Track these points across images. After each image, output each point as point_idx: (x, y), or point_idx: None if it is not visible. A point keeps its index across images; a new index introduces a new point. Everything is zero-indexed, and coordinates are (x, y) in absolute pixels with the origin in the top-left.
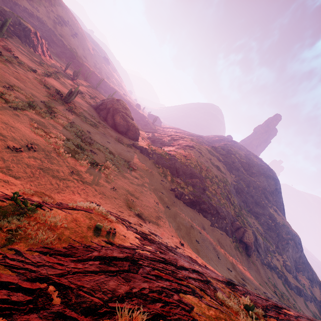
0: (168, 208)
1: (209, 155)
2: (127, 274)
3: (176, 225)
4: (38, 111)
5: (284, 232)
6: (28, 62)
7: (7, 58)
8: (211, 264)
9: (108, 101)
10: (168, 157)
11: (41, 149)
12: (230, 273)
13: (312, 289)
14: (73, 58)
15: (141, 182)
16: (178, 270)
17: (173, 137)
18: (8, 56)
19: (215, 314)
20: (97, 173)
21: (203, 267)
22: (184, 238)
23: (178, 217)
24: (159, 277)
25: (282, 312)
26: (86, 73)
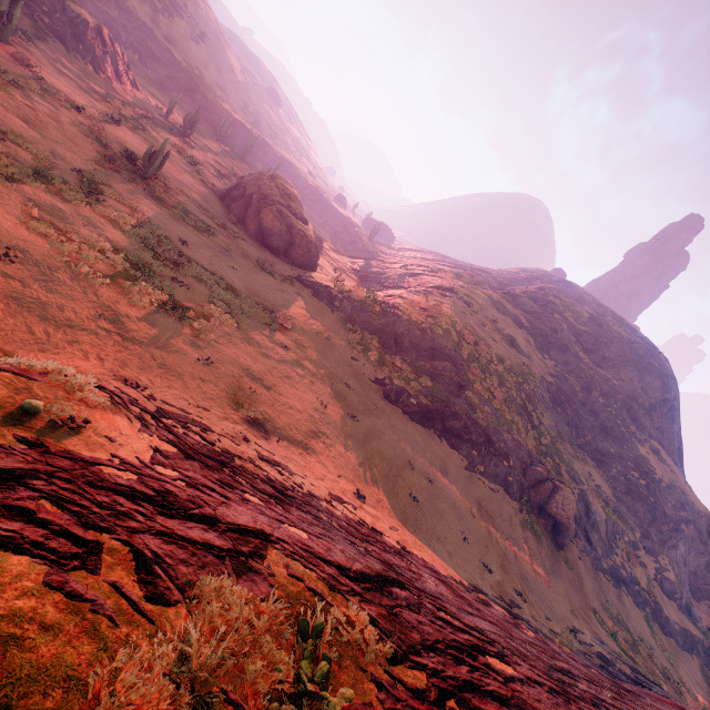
0: (352, 419)
1: (494, 312)
2: None
3: (363, 457)
4: (57, 187)
5: (669, 504)
6: (70, 92)
7: (15, 79)
8: (433, 548)
9: (249, 180)
10: (381, 308)
11: (33, 262)
12: (486, 574)
13: None
14: (195, 90)
15: (293, 356)
16: (157, 515)
17: (412, 269)
18: (20, 75)
19: (19, 608)
20: (171, 325)
21: (382, 546)
22: (375, 486)
23: (376, 441)
24: (17, 512)
25: (475, 662)
26: (220, 125)
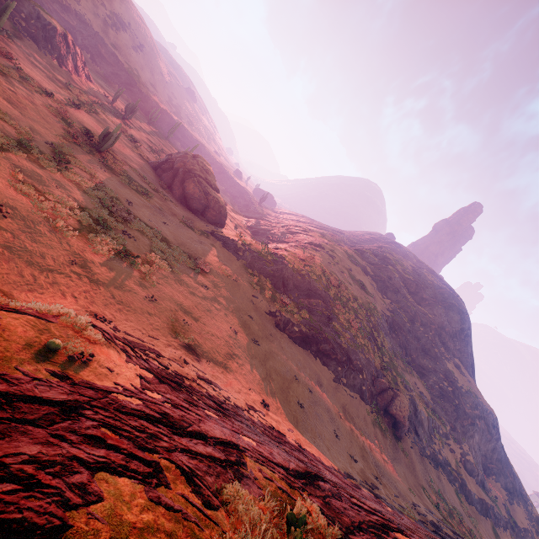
0: (255, 343)
1: (349, 263)
2: (16, 426)
3: (264, 373)
4: (35, 156)
5: (468, 405)
6: (41, 80)
7: (0, 67)
8: (317, 444)
9: (177, 157)
10: (272, 258)
11: (20, 217)
12: (353, 464)
13: (510, 506)
14: (133, 85)
15: (212, 294)
16: (173, 435)
17: (291, 229)
18: (3, 65)
19: (148, 521)
20: (124, 269)
21: (290, 446)
22: (274, 397)
23: (272, 361)
24: (95, 440)
25: (389, 537)
26: (151, 112)
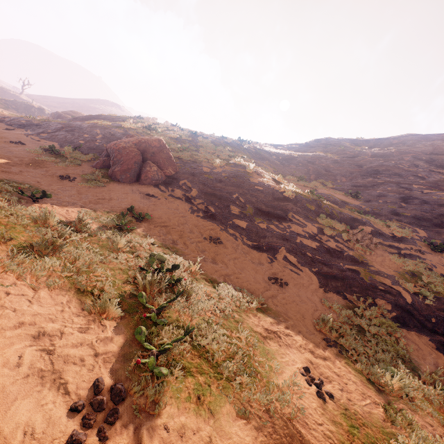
0: None
1: None
2: None
3: None
4: None
5: None
6: None
7: None
8: None
9: None
10: None
11: None
12: None
13: None
14: None
15: None
16: None
17: None
18: None
19: None
20: None
21: None
22: None
23: None
24: None
25: None
26: None
